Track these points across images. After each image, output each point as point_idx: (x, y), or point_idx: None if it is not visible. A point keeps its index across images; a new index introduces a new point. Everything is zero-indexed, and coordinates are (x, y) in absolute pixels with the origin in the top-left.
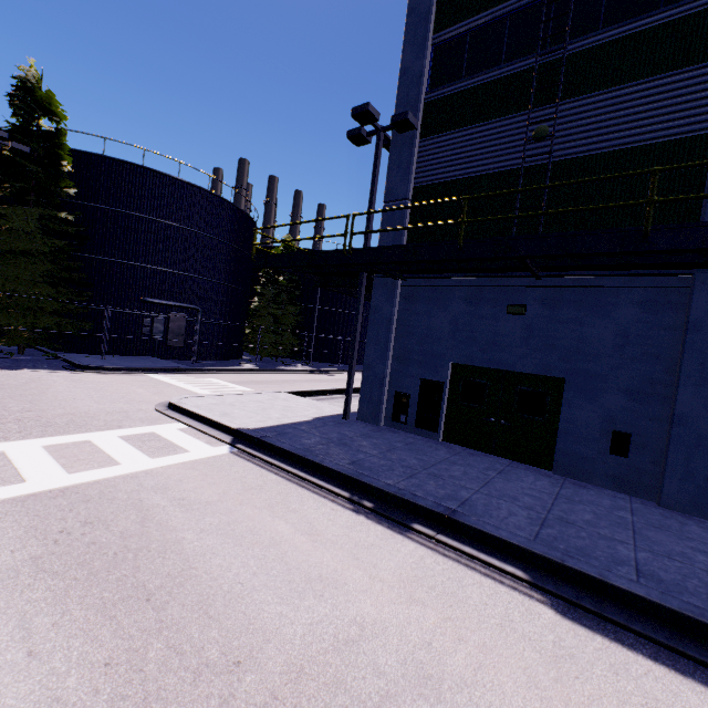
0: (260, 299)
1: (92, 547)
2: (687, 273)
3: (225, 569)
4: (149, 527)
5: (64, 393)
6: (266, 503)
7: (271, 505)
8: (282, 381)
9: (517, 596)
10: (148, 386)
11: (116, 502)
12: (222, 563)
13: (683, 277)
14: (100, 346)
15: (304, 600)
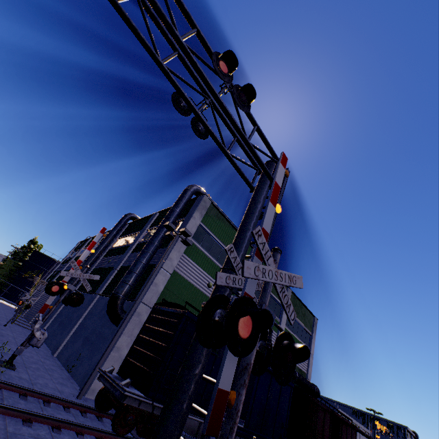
0: None
1: None
2: None
3: None
4: None
5: None
6: None
7: None
8: None
9: None
10: None
11: None
12: None
13: None
14: (5, 295)
15: None
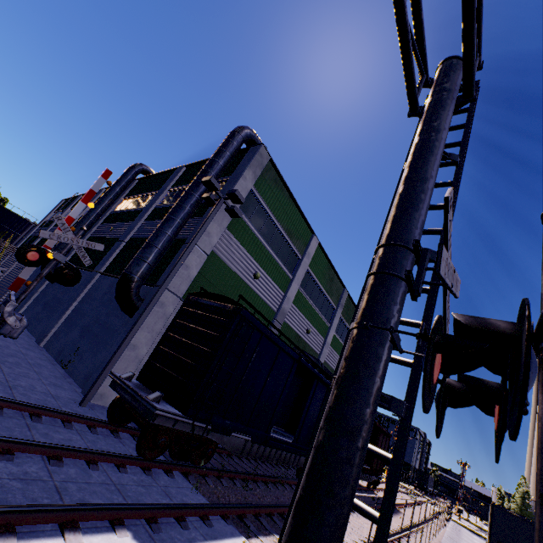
0: None
1: None
2: None
3: None
4: None
5: None
6: None
7: None
8: None
9: None
10: None
11: None
12: None
13: None
14: None
15: None
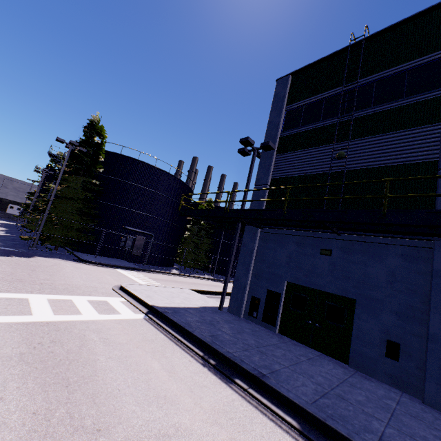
0: (190, 232)
1: (50, 353)
2: (429, 239)
3: (113, 380)
4: (83, 349)
5: (69, 273)
6: (151, 350)
7: (154, 351)
8: (192, 282)
9: (287, 437)
10: (114, 275)
11: (72, 334)
12: (113, 377)
13: (427, 241)
14: (96, 250)
15: (150, 406)
